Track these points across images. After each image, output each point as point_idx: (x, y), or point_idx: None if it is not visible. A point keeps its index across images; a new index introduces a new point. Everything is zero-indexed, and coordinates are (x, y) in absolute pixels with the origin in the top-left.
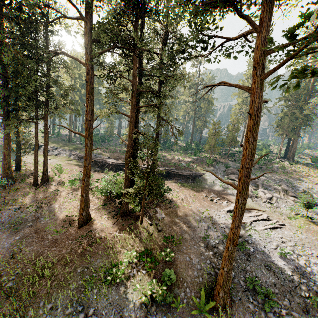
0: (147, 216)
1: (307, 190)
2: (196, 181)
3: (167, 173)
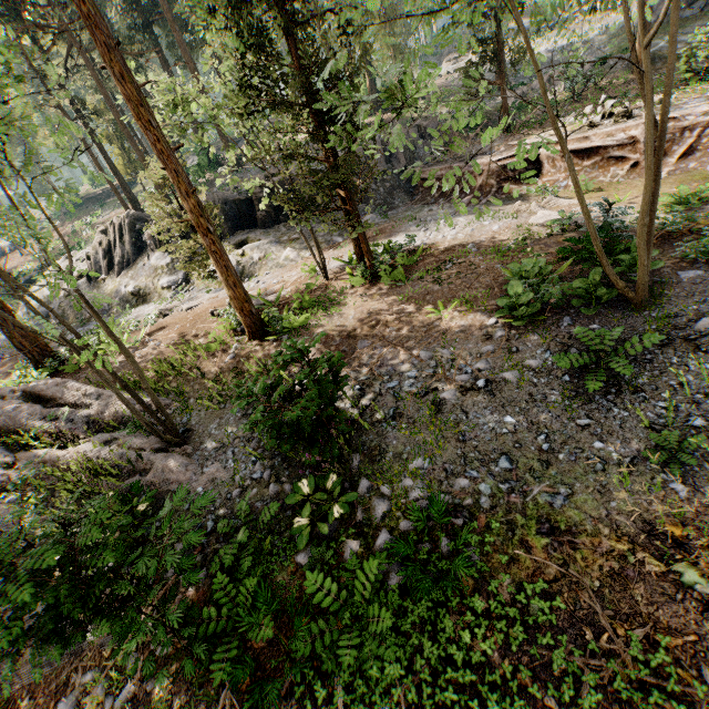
0: None
1: None
2: None
3: None
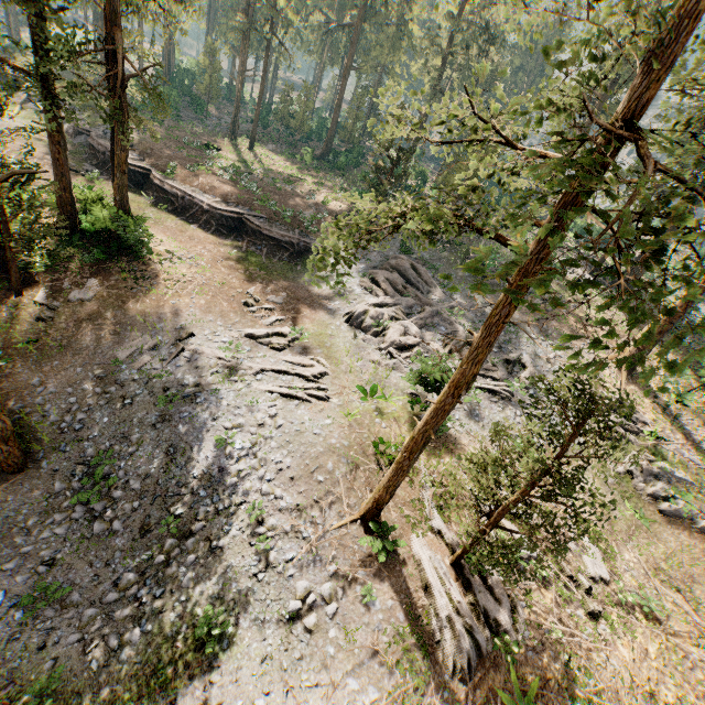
0: (47, 287)
1: (528, 361)
2: (300, 260)
3: (237, 221)
